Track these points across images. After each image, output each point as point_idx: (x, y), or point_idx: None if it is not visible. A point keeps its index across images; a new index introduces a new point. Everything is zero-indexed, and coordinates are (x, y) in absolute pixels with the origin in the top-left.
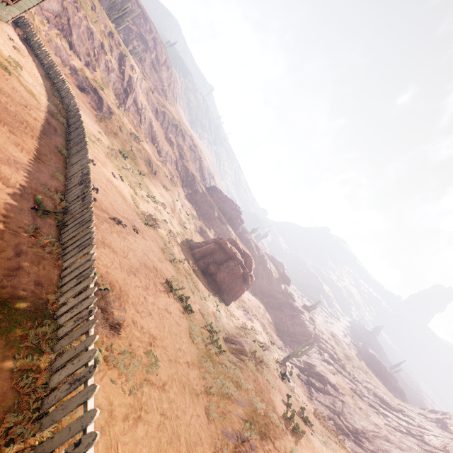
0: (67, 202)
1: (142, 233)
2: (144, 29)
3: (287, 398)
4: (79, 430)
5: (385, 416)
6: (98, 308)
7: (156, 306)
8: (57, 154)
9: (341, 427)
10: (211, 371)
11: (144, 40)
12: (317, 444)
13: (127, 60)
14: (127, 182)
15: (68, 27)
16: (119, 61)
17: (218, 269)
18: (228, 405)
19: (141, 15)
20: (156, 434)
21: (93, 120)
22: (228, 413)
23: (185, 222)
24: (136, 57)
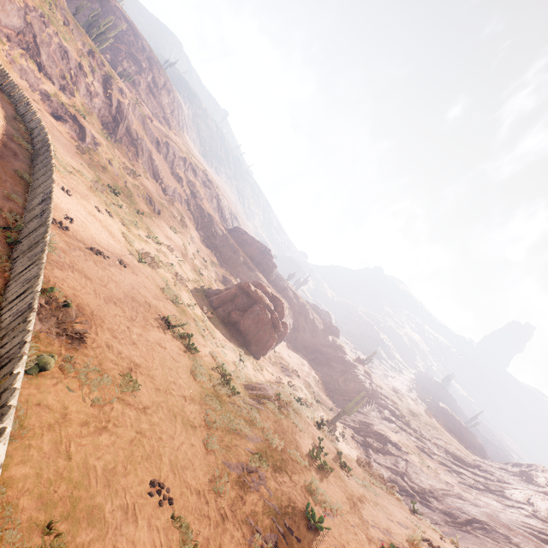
0: (24, 222)
1: (133, 268)
2: (135, 47)
3: (319, 442)
4: (1, 392)
5: (459, 474)
6: (49, 314)
7: (145, 338)
8: (16, 178)
9: (405, 488)
10: (218, 409)
11: (136, 61)
12: (352, 484)
13: (113, 83)
14: (117, 219)
15: (34, 45)
16: (104, 84)
17: (241, 316)
18: (235, 440)
19: (130, 32)
20: (127, 447)
21: (73, 151)
22: (235, 446)
23: (201, 269)
24: (128, 81)
